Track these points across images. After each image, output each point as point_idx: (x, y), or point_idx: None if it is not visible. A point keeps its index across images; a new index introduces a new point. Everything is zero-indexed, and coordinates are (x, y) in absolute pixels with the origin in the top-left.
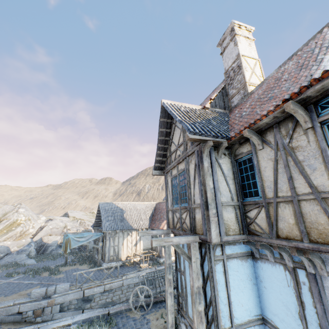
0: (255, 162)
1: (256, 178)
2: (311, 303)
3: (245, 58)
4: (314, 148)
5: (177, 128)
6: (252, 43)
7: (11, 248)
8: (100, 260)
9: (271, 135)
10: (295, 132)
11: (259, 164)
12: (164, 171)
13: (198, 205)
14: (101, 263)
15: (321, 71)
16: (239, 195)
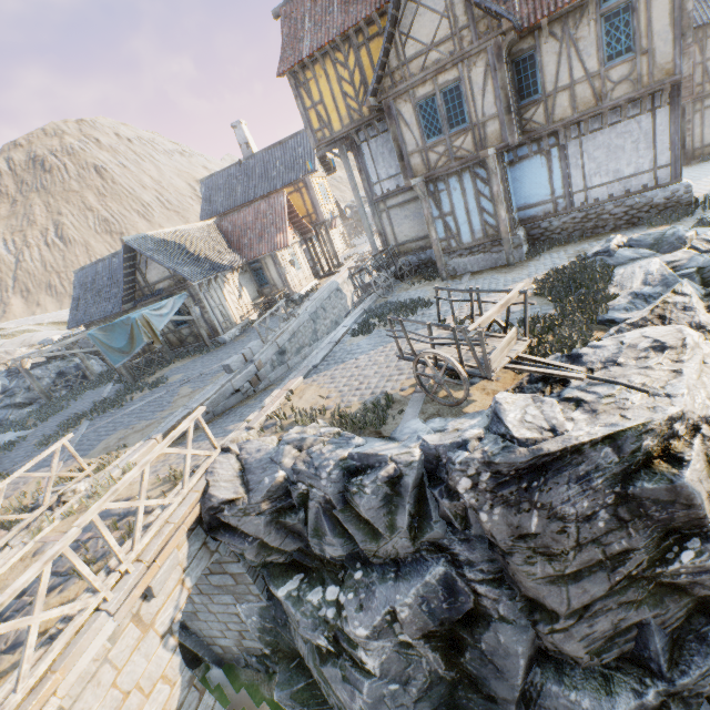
0: (539, 58)
1: (537, 76)
2: (558, 167)
3: None
4: (592, 39)
5: (425, 12)
6: None
7: None
8: (207, 337)
9: (558, 28)
10: (580, 24)
11: (542, 60)
12: (385, 99)
13: (494, 116)
14: (210, 342)
15: None
16: (515, 100)
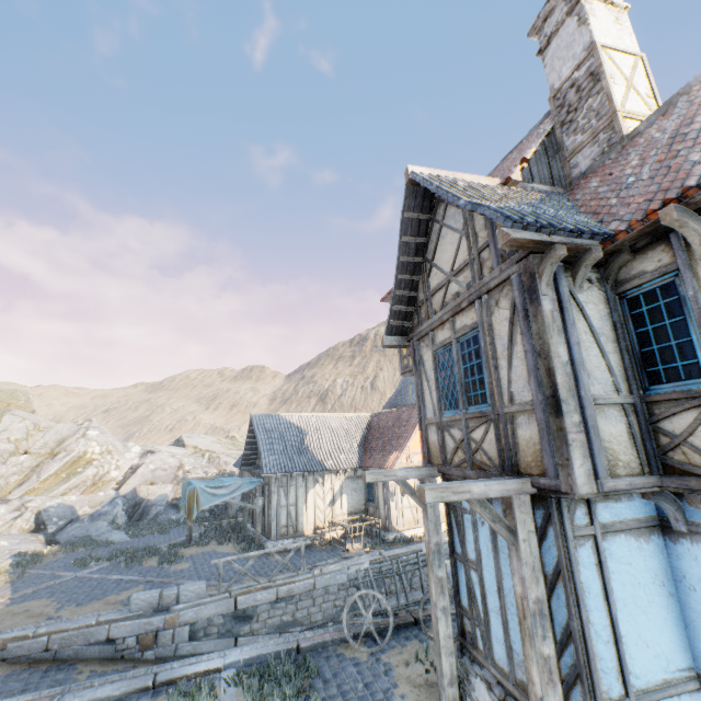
0: (690, 291)
1: (693, 332)
2: None
3: (610, 54)
4: None
5: (446, 232)
6: (623, 16)
7: (78, 509)
8: (260, 534)
9: None
10: None
11: None
12: (411, 338)
13: (526, 407)
14: (261, 541)
15: None
16: (633, 378)
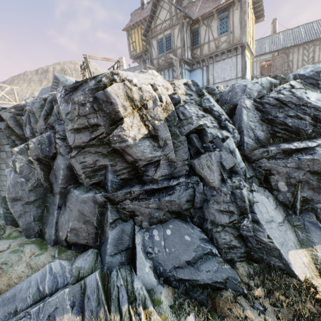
0: (199, 31)
1: (199, 38)
2: (205, 74)
3: None
4: (216, 26)
5: (163, 10)
6: None
7: None
8: None
9: (206, 21)
10: (212, 21)
11: (200, 32)
12: (148, 38)
13: (179, 47)
14: None
15: (222, 2)
16: (191, 46)
